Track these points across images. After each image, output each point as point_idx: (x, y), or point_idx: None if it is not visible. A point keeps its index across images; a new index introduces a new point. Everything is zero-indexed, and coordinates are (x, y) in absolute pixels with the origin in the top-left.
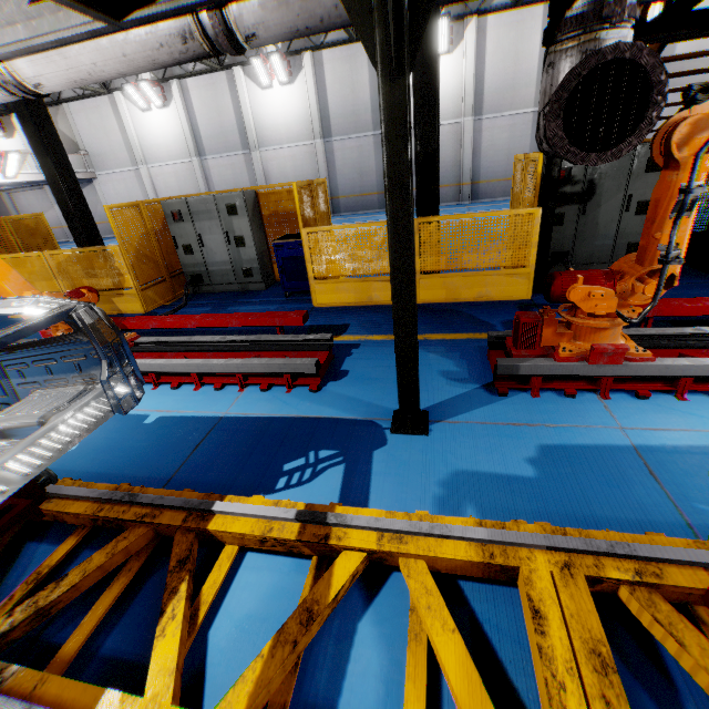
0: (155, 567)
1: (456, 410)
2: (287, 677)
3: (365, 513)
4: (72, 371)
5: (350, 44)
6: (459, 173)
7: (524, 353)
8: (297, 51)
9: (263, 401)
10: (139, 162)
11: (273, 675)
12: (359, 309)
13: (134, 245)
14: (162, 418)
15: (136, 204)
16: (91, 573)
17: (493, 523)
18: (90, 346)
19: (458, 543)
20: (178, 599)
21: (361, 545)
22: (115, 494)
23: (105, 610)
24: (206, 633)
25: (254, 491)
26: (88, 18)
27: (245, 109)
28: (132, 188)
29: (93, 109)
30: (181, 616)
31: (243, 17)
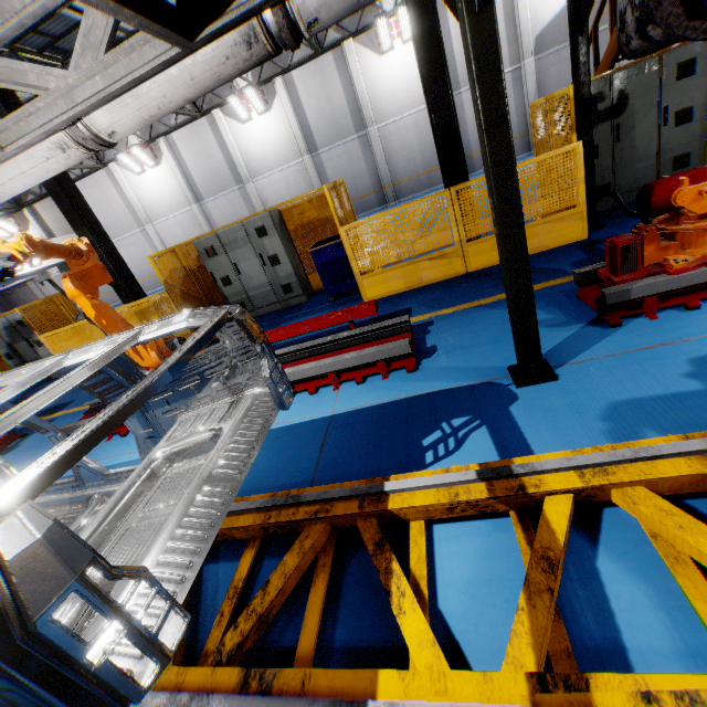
0: (345, 559)
1: (574, 351)
2: (555, 626)
3: (548, 458)
4: (216, 386)
5: (316, 58)
6: None
7: (628, 278)
8: (268, 79)
9: (364, 393)
10: (144, 222)
11: (546, 624)
12: (412, 292)
13: (179, 288)
14: (272, 431)
15: (172, 249)
16: (291, 574)
17: (699, 434)
18: (234, 354)
19: (672, 460)
20: (397, 578)
21: (565, 486)
22: (277, 500)
23: (321, 606)
24: (435, 606)
25: (405, 471)
26: (160, 49)
27: (231, 146)
28: (143, 249)
29: (93, 185)
30: (410, 592)
31: (306, 4)
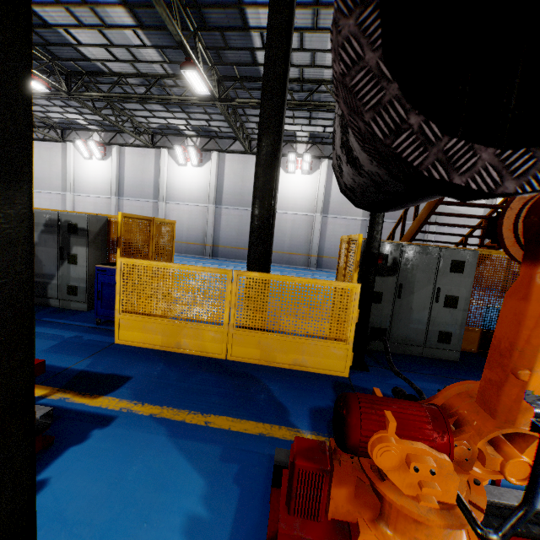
0: None
1: None
2: None
3: None
4: None
5: (245, 154)
6: (309, 247)
7: (316, 535)
8: (209, 149)
9: None
10: (68, 189)
11: None
12: (160, 356)
13: None
14: None
15: None
16: None
17: None
18: None
19: None
20: None
21: None
22: None
23: None
24: None
25: None
26: None
27: (162, 174)
28: (55, 206)
29: (47, 148)
30: None
31: None
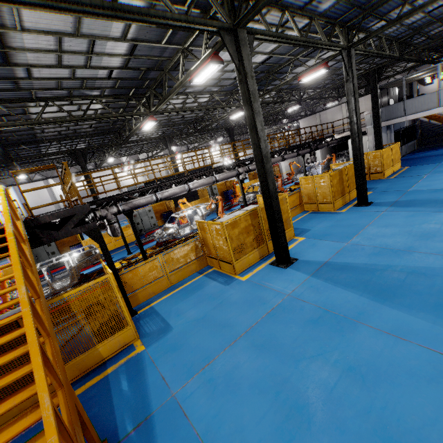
0: None
1: None
2: None
3: None
4: None
5: None
6: None
7: None
8: None
9: None
10: None
11: None
12: None
13: None
14: None
15: None
16: None
17: None
18: None
19: None
20: None
21: None
22: None
23: None
24: None
25: None
26: None
27: None
28: None
29: None
30: None
31: None
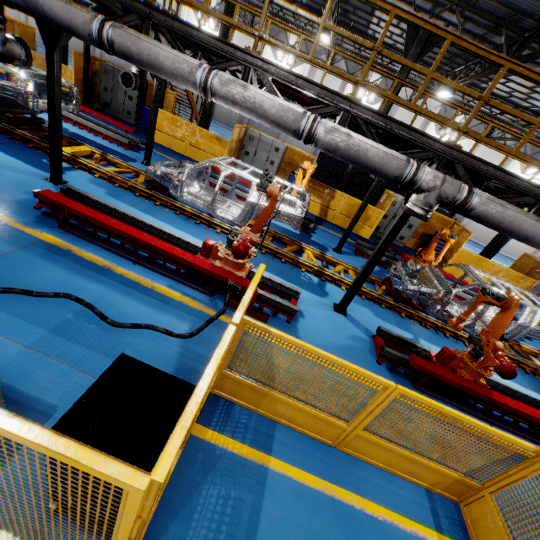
0: None
1: None
2: None
3: None
4: None
5: None
6: None
7: None
8: None
9: None
10: None
11: None
12: None
13: None
14: None
15: None
16: None
17: None
18: None
19: None
20: None
21: None
22: None
23: None
24: None
25: None
26: None
27: None
28: None
29: None
30: None
31: None
